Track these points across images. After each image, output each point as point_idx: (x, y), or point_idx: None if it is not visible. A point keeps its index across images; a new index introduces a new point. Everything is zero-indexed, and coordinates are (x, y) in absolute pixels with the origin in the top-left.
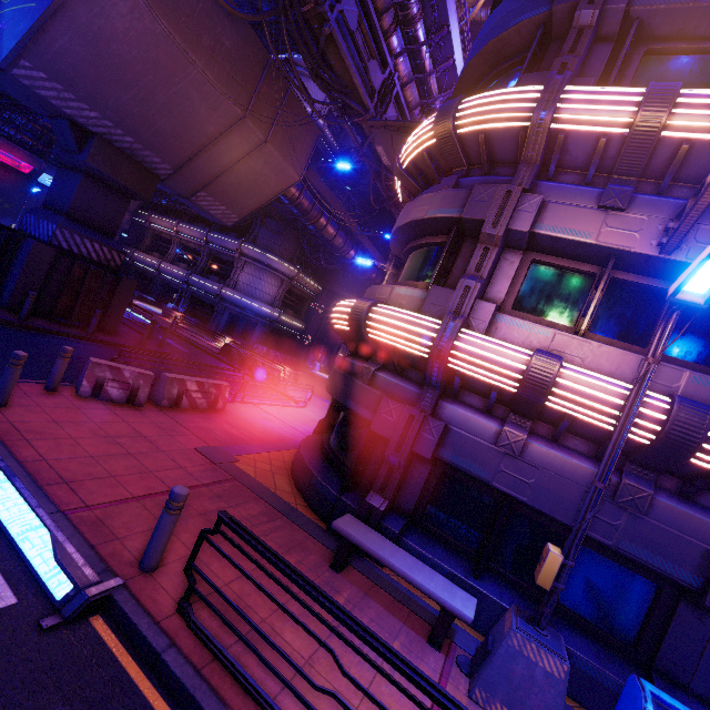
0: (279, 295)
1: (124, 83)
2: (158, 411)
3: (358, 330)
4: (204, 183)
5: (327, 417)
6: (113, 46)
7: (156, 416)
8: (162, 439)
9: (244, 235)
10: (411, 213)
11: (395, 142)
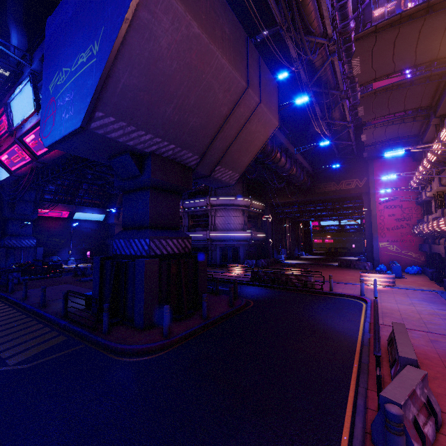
0: (244, 221)
1: (168, 98)
2: None
3: None
4: (219, 158)
5: None
6: (159, 65)
7: None
8: None
9: (206, 193)
10: None
11: (377, 44)
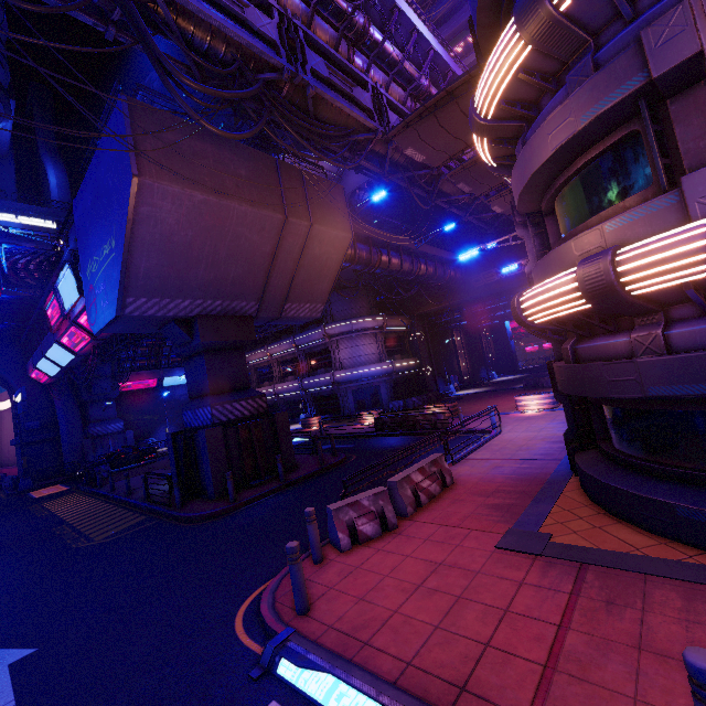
0: (380, 349)
1: (195, 262)
2: (412, 523)
3: (612, 297)
4: (284, 296)
5: (571, 427)
6: (174, 239)
7: (419, 530)
8: (458, 556)
9: (321, 321)
10: (545, 145)
11: (421, 132)
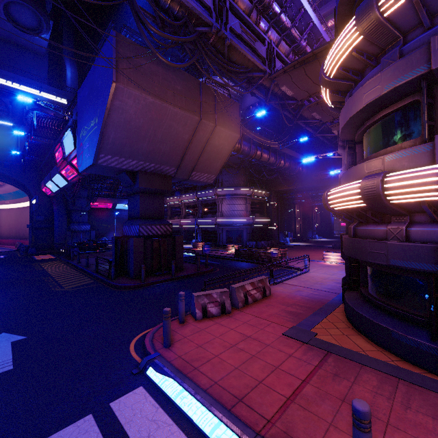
0: (247, 208)
1: (142, 138)
2: (239, 312)
3: (378, 202)
4: (193, 167)
5: (347, 275)
6: (132, 123)
7: (242, 317)
8: (260, 335)
9: (214, 185)
10: (361, 100)
11: (293, 77)
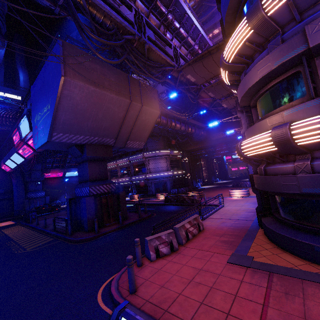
0: (168, 165)
1: (87, 118)
2: (185, 248)
3: (288, 145)
4: (127, 137)
5: (259, 205)
6: (78, 107)
7: (188, 252)
8: (209, 266)
9: (142, 150)
10: (256, 75)
11: (195, 68)
